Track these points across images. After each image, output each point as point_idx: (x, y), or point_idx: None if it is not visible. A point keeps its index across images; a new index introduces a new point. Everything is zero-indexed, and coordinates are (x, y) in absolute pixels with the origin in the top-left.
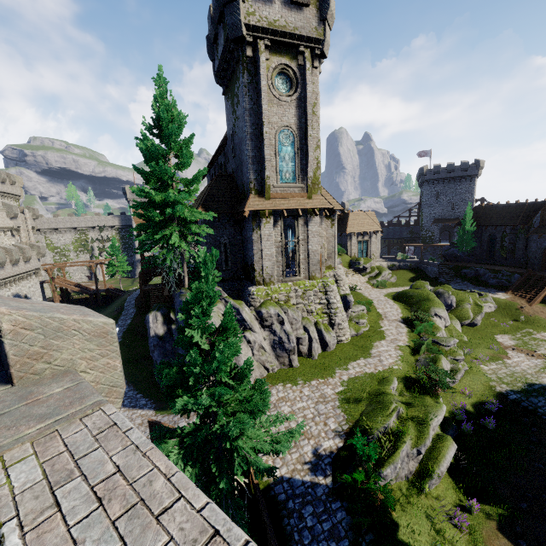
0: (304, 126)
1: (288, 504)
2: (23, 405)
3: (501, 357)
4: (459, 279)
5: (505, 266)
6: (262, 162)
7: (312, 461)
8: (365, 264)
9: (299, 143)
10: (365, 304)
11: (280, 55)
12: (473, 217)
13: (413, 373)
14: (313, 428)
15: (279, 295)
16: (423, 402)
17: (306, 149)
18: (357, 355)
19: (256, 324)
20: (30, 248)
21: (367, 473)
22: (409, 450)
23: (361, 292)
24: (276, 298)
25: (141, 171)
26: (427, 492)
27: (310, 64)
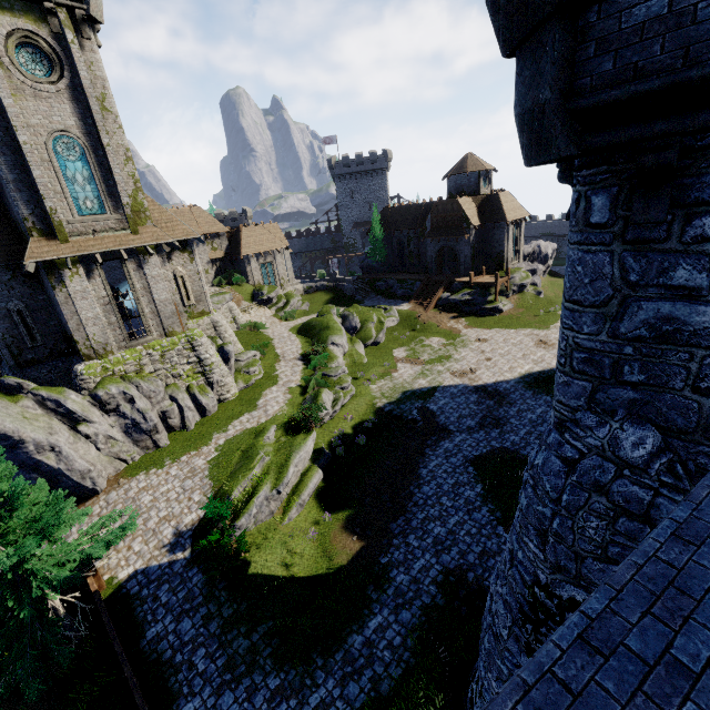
0: (96, 130)
1: (142, 593)
2: None
3: (390, 372)
4: (374, 294)
5: (412, 273)
6: (36, 188)
7: (172, 541)
8: (269, 293)
9: (93, 156)
10: (259, 347)
11: (11, 12)
12: (383, 221)
13: (292, 415)
14: (176, 508)
15: (125, 366)
16: (292, 443)
17: (108, 165)
18: (241, 411)
19: (94, 412)
20: None
21: (223, 530)
22: (269, 494)
23: (264, 330)
24: (122, 370)
25: None
26: (289, 522)
27: (73, 34)
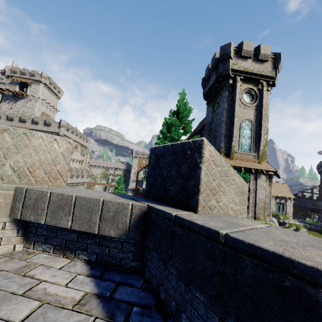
0: (259, 120)
1: None
2: (248, 229)
3: None
4: None
5: None
6: (230, 137)
7: None
8: (284, 219)
9: (254, 129)
10: None
11: (247, 83)
12: None
13: None
14: None
15: None
16: None
17: (259, 133)
18: None
19: None
20: (85, 171)
21: None
22: None
23: None
24: None
25: (164, 132)
26: None
27: (266, 88)
